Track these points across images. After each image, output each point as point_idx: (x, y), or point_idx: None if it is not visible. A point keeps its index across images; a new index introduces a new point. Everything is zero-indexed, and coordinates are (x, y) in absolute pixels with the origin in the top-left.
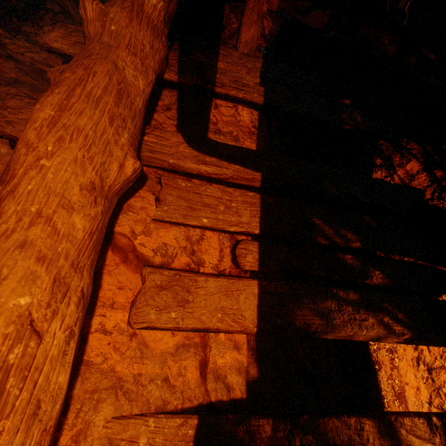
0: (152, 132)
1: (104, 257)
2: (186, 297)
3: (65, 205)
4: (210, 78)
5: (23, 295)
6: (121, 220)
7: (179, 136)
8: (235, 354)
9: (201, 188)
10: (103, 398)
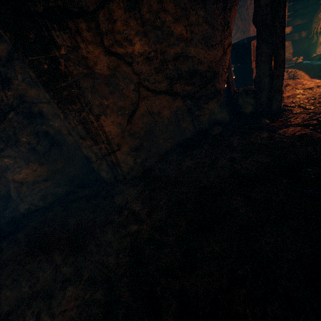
0: None
1: None
2: None
3: None
4: None
5: None
6: None
7: None
8: (288, 29)
9: None
10: None
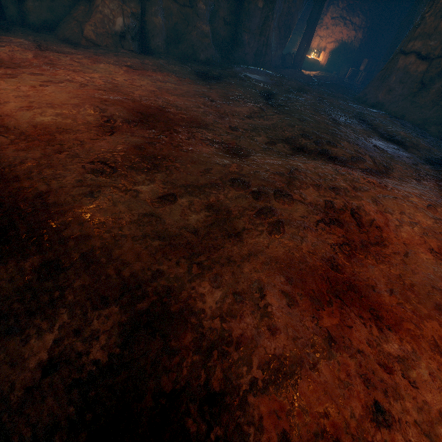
0: None
1: None
2: None
3: None
4: None
5: None
6: None
7: None
8: None
9: None
10: None
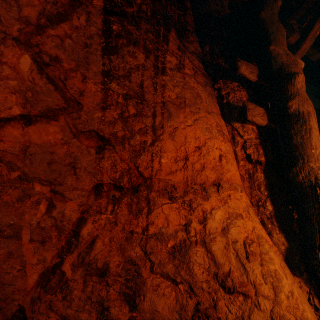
0: None
1: None
2: None
3: None
4: None
5: None
6: None
7: None
8: None
9: None
10: None
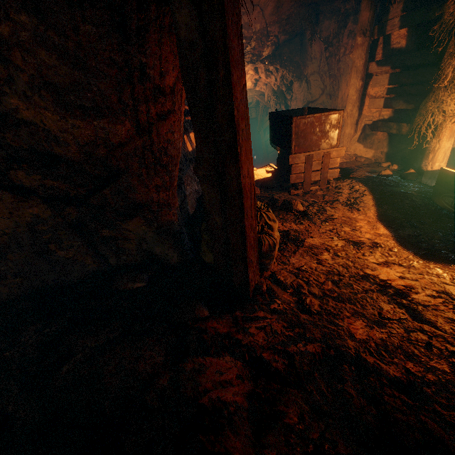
0: (370, 65)
1: (365, 97)
2: (373, 103)
3: (352, 96)
4: (384, 31)
5: (350, 108)
6: (368, 89)
7: (375, 63)
8: (387, 112)
9: (378, 77)
10: (364, 118)
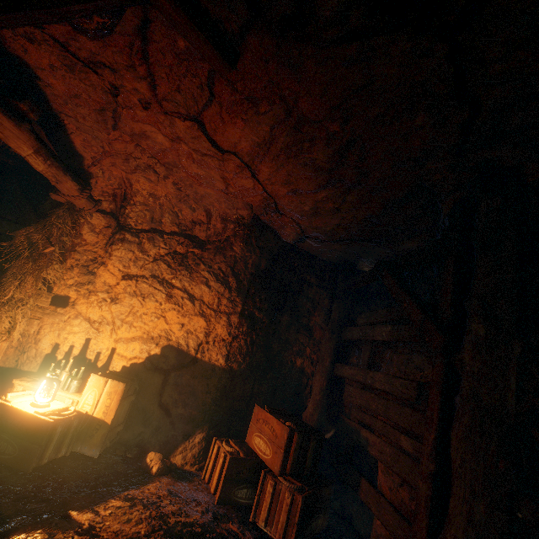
0: None
1: None
2: None
3: None
4: None
5: None
6: None
7: None
8: None
9: None
10: None
